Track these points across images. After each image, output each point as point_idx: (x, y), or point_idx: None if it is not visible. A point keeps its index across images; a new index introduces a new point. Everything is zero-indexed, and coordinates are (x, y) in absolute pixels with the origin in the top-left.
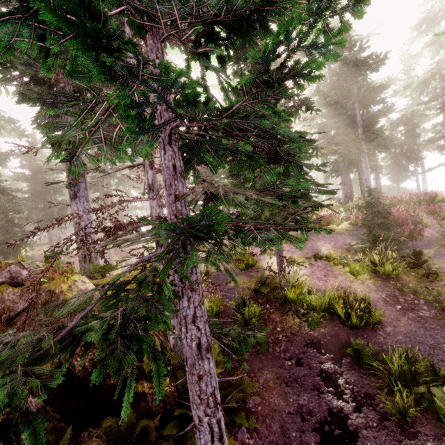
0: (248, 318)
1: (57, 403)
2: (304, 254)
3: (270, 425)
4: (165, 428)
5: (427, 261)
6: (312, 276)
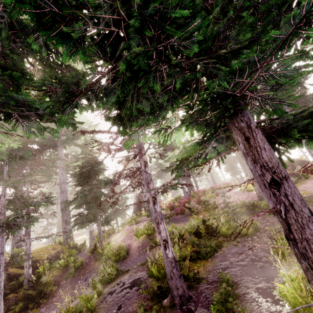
0: (77, 264)
1: None
2: (130, 230)
3: (55, 304)
4: (10, 307)
5: None
6: (122, 240)
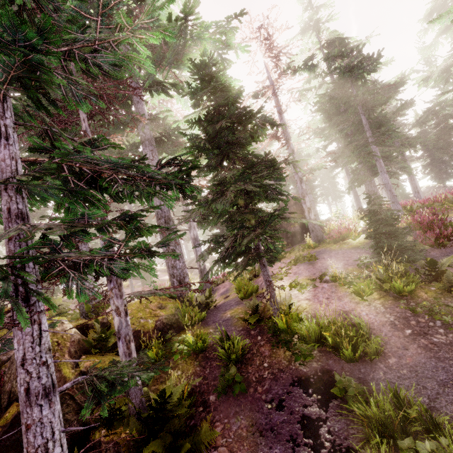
0: (232, 352)
1: (12, 451)
2: (310, 276)
3: None
4: None
5: (445, 271)
6: (313, 300)
